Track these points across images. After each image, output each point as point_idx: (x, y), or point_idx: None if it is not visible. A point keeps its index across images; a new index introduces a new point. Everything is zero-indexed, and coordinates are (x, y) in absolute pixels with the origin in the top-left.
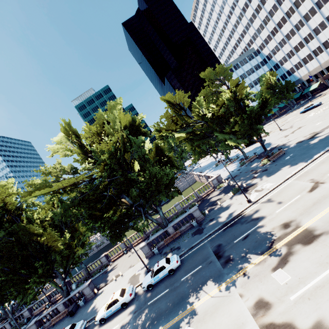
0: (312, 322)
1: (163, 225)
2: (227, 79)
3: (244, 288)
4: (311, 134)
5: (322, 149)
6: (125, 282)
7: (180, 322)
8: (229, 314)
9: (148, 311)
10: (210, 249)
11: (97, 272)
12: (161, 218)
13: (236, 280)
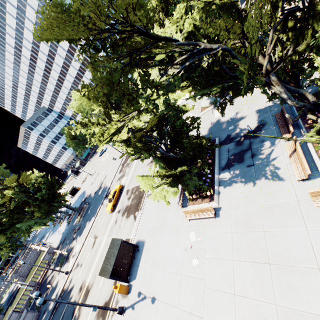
0: None
1: None
2: (6, 176)
3: None
4: (100, 184)
5: (100, 202)
6: None
7: None
8: None
9: None
10: None
11: None
12: None
13: None
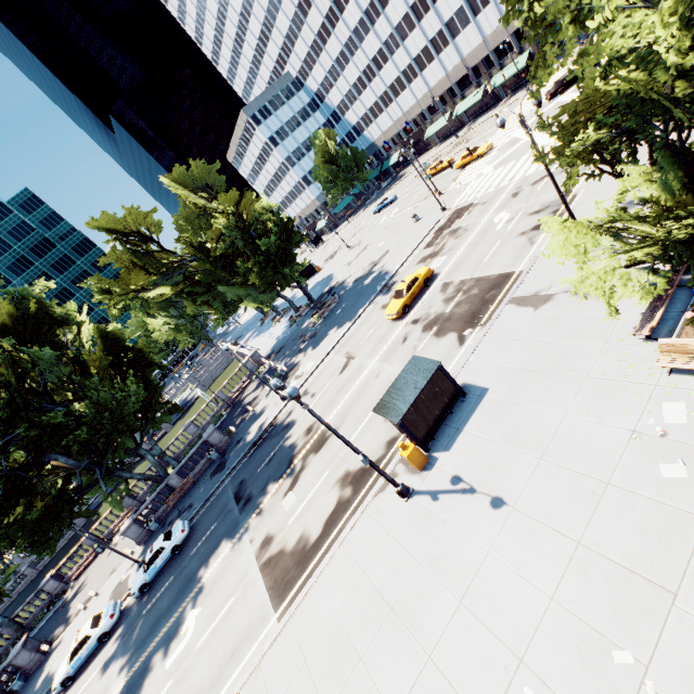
0: (297, 539)
1: (160, 478)
2: (219, 189)
3: (256, 531)
4: (370, 265)
5: (368, 299)
6: (104, 603)
7: (184, 610)
8: (237, 570)
9: (144, 622)
10: (231, 492)
11: (43, 615)
12: (153, 465)
13: (250, 525)
